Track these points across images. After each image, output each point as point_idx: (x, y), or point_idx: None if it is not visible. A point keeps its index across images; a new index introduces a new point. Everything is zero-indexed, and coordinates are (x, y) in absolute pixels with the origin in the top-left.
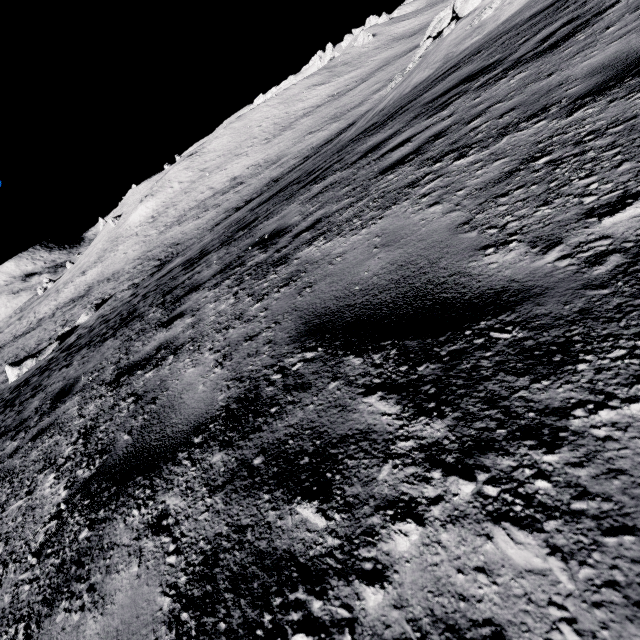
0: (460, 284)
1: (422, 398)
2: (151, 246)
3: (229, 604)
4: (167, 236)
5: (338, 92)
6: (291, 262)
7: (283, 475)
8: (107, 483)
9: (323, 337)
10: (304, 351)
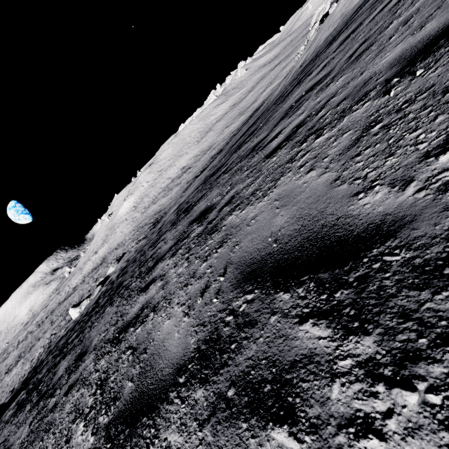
0: None
1: None
2: (139, 221)
3: None
4: (148, 212)
5: (235, 103)
6: (383, 35)
7: None
8: (422, 55)
9: None
10: None
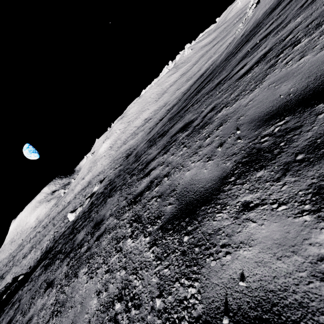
0: None
1: None
2: (114, 156)
3: None
4: (121, 150)
5: (184, 73)
6: None
7: None
8: None
9: None
10: None
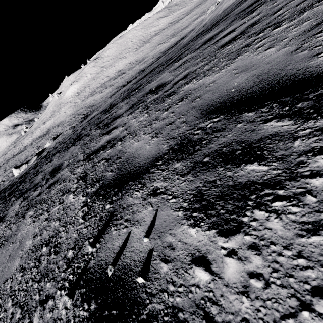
0: (307, 71)
1: (306, 114)
2: (78, 108)
3: (222, 204)
4: (86, 102)
5: (174, 21)
6: (178, 93)
7: (227, 160)
8: (110, 189)
9: (221, 112)
10: (211, 119)
